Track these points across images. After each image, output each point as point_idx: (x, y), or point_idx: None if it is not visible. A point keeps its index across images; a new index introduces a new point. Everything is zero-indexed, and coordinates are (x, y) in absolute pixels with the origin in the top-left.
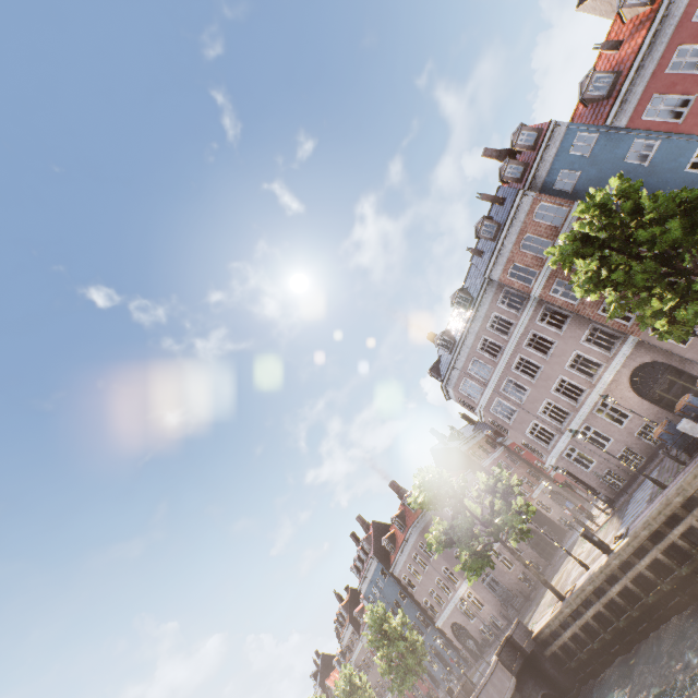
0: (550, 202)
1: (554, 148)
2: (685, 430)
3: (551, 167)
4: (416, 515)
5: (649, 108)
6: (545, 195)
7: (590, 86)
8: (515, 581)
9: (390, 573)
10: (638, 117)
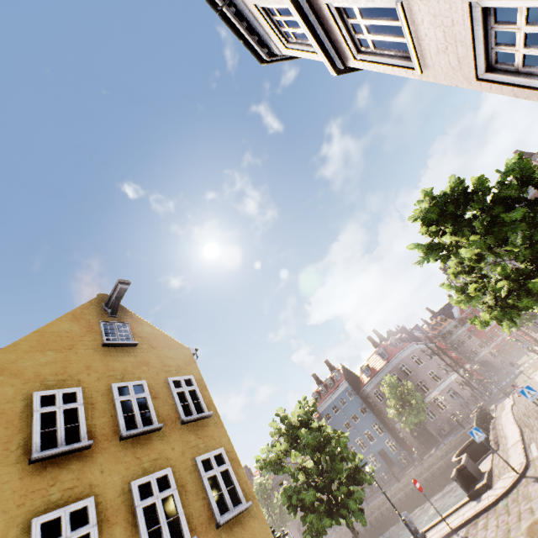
0: None
1: None
2: None
3: None
4: (400, 348)
5: None
6: None
7: None
8: (469, 396)
9: (364, 388)
10: None
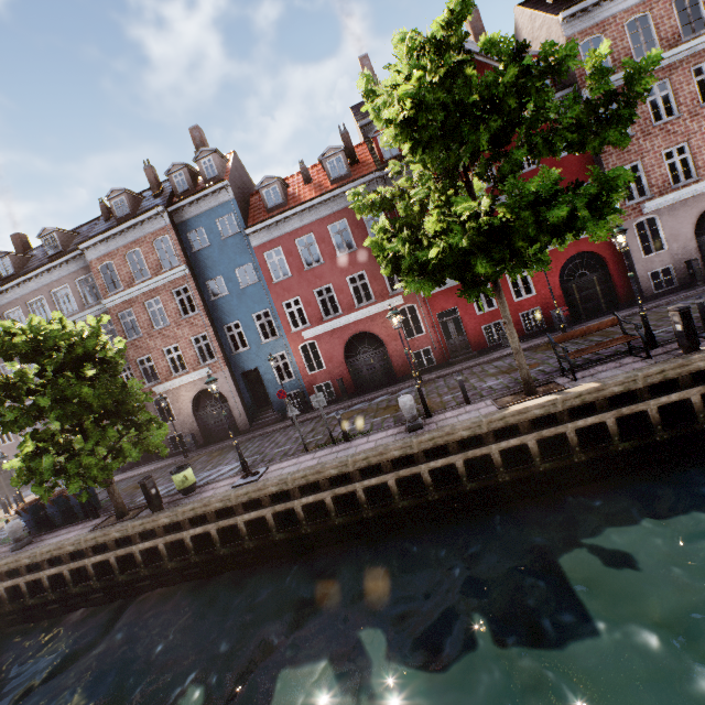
0: (174, 243)
1: (212, 204)
2: (7, 531)
3: (200, 215)
4: None
5: (273, 252)
6: (175, 234)
7: (269, 188)
8: None
9: None
10: (264, 250)
